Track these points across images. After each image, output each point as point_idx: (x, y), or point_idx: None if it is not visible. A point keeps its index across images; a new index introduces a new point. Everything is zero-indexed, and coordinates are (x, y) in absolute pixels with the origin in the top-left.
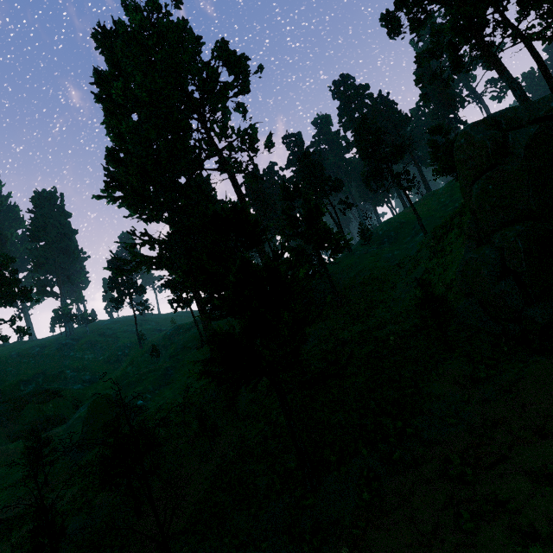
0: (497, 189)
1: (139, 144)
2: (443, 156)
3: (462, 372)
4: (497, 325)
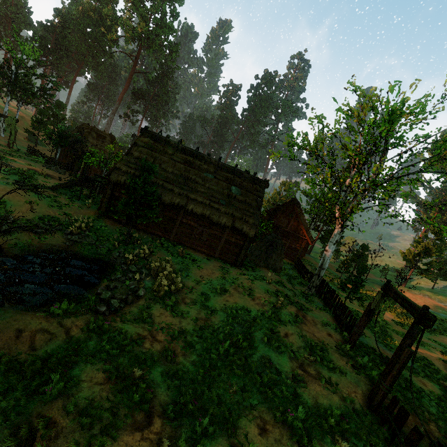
0: None
1: None
2: None
3: None
4: None
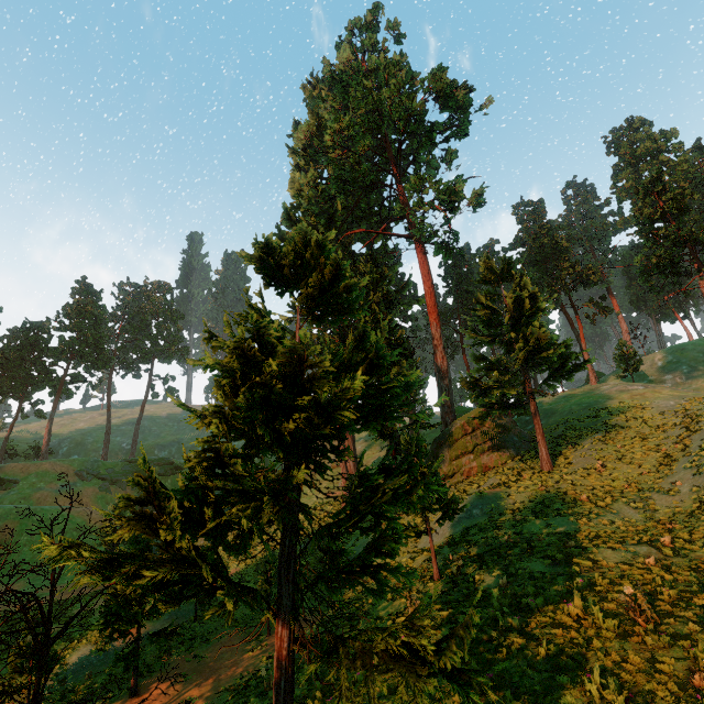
0: None
1: (313, 199)
2: None
3: None
4: None
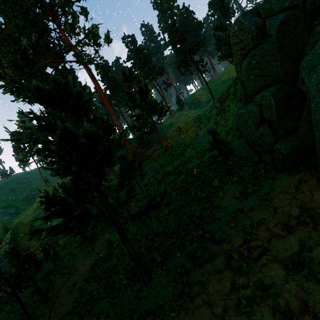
0: (258, 63)
1: (5, 41)
2: (223, 46)
3: (238, 189)
4: (257, 155)
